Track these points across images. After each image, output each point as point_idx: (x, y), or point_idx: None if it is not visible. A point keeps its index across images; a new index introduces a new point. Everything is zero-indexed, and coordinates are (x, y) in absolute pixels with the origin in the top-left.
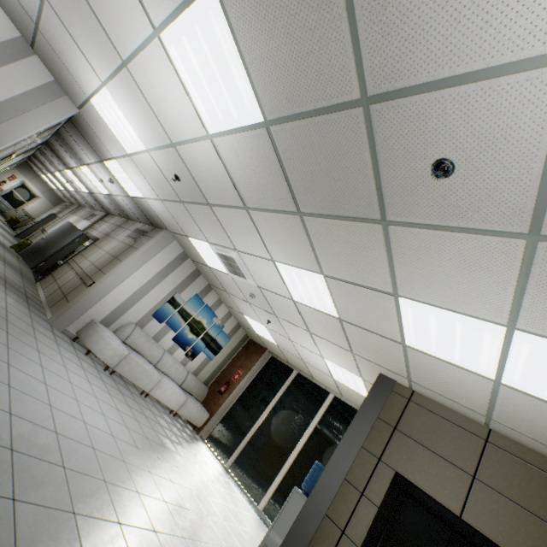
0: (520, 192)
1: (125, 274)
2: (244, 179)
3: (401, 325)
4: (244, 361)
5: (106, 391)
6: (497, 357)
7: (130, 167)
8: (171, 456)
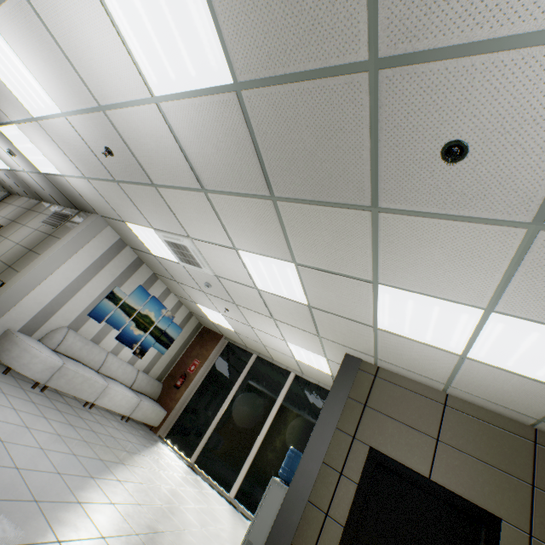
0: (534, 180)
1: (46, 271)
2: (203, 156)
3: (375, 310)
4: (199, 350)
5: (40, 415)
6: (469, 336)
7: (38, 136)
8: (133, 473)
